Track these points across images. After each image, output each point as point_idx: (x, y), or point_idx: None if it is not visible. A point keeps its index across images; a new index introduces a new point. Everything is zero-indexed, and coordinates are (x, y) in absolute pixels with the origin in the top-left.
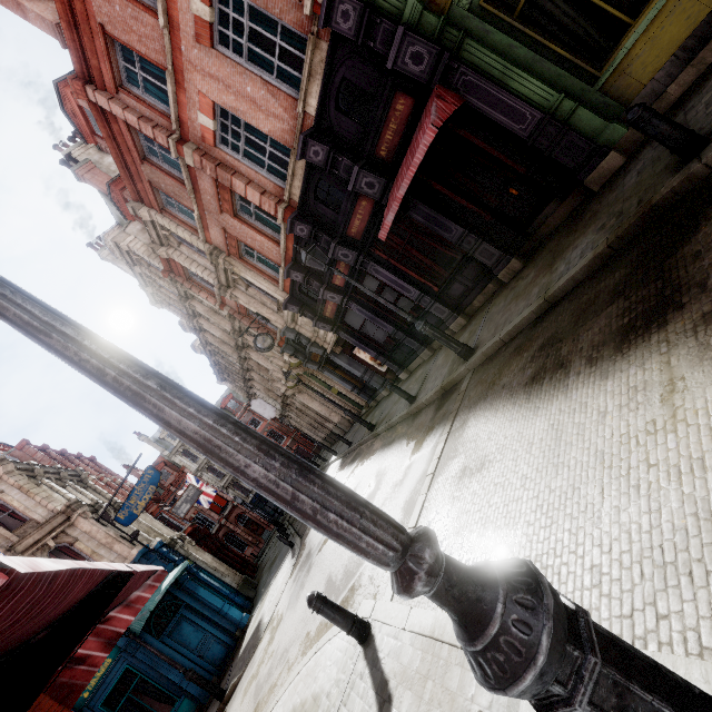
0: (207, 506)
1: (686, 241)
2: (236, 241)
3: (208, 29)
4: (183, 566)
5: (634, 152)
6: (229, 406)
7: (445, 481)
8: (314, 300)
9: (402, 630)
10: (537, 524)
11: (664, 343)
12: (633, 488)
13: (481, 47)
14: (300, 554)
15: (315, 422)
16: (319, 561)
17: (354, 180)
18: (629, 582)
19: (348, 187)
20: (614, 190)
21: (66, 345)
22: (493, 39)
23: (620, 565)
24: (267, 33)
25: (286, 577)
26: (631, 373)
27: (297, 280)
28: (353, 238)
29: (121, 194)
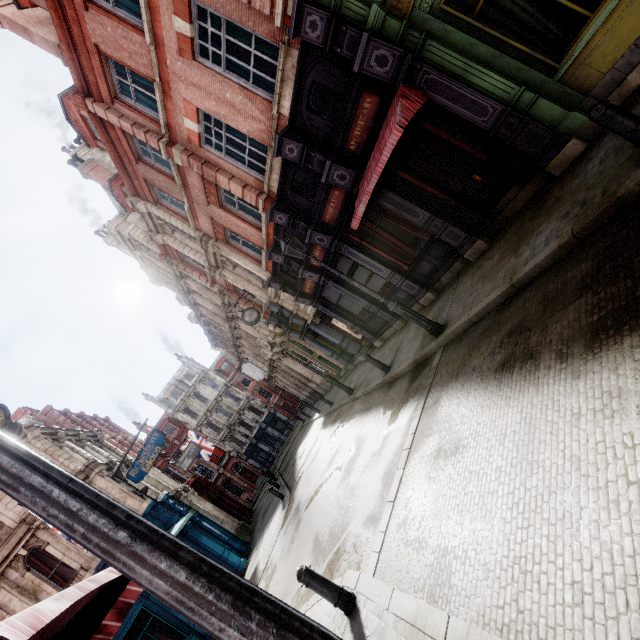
0: (207, 459)
1: None
2: (222, 229)
3: (189, 43)
4: (187, 518)
5: (595, 139)
6: (223, 368)
7: (421, 458)
8: (294, 278)
9: (385, 610)
10: (514, 523)
11: (638, 348)
12: (613, 505)
13: (442, 47)
14: (290, 507)
15: (299, 382)
16: (307, 517)
17: (326, 173)
18: (613, 609)
19: (321, 180)
20: (576, 177)
21: (33, 500)
22: (453, 38)
23: (602, 588)
24: (242, 44)
25: (278, 528)
26: (604, 376)
27: (278, 262)
28: (327, 224)
29: (121, 189)
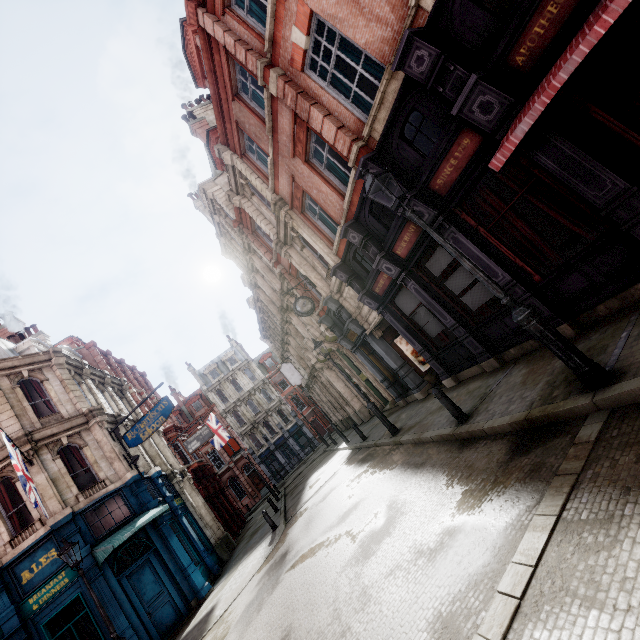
0: (218, 448)
1: None
2: (301, 192)
3: None
4: (162, 509)
5: None
6: (266, 363)
7: None
8: (366, 271)
9: None
10: None
11: None
12: None
13: None
14: (277, 547)
15: (336, 401)
16: (287, 585)
17: (464, 98)
18: None
19: (452, 109)
20: None
21: None
22: None
23: None
24: None
25: (255, 568)
26: None
27: (353, 242)
28: (435, 192)
29: (216, 142)
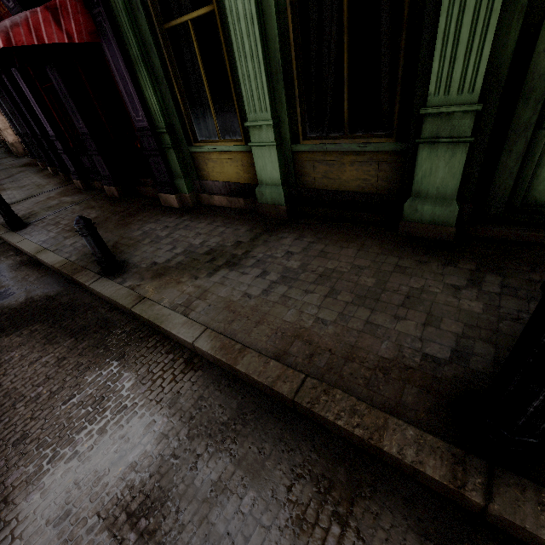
0: None
1: (5, 334)
2: None
3: None
4: None
5: (181, 210)
6: None
7: None
8: None
9: None
10: None
11: None
12: None
13: (125, 13)
14: None
15: None
16: None
17: None
18: None
19: None
20: (143, 223)
21: None
22: (141, 21)
23: None
24: None
25: None
26: None
27: None
28: None
29: None
